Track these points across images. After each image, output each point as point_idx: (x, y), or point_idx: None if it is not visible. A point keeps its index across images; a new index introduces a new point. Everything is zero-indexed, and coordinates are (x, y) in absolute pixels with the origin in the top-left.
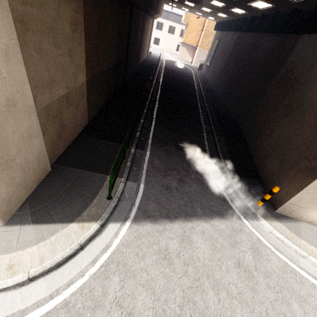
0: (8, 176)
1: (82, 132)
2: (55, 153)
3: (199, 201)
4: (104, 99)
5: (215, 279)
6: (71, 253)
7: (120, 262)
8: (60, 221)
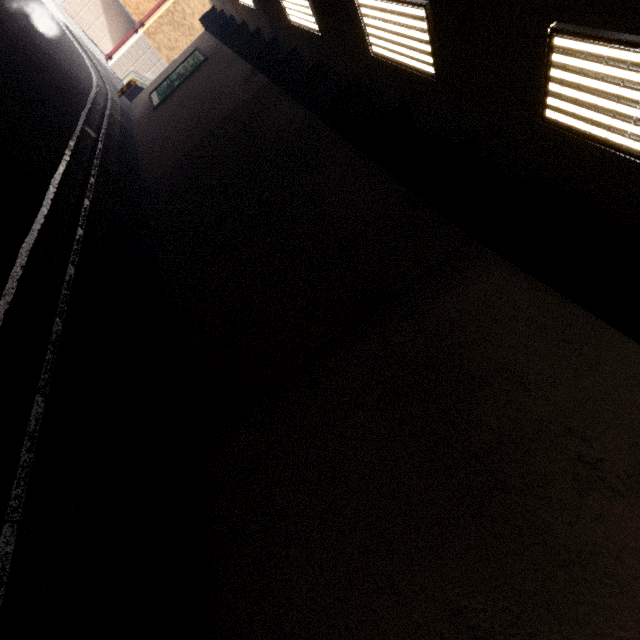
0: None
1: None
2: None
3: None
4: None
5: None
6: None
7: None
8: None
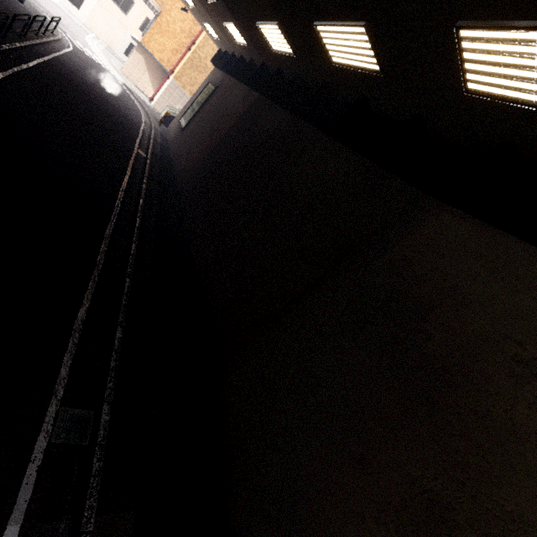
0: None
1: None
2: None
3: None
4: None
5: None
6: None
7: None
8: None
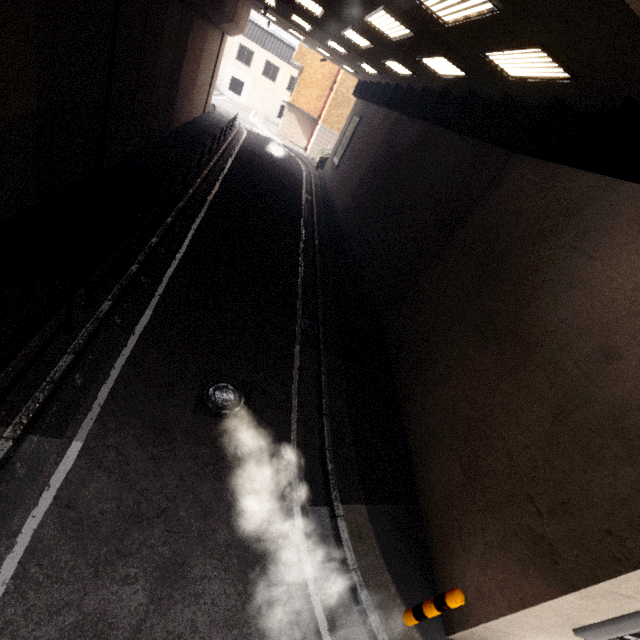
0: None
1: None
2: None
3: None
4: None
5: None
6: None
7: None
8: None
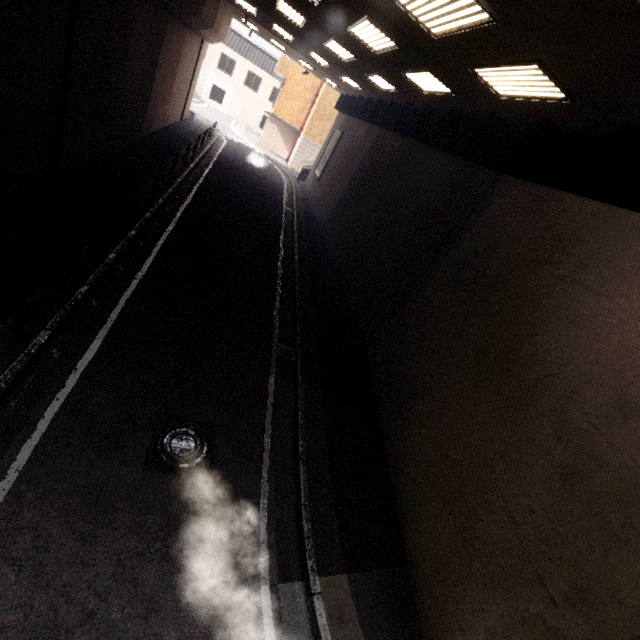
0: None
1: None
2: None
3: None
4: None
5: None
6: None
7: None
8: None
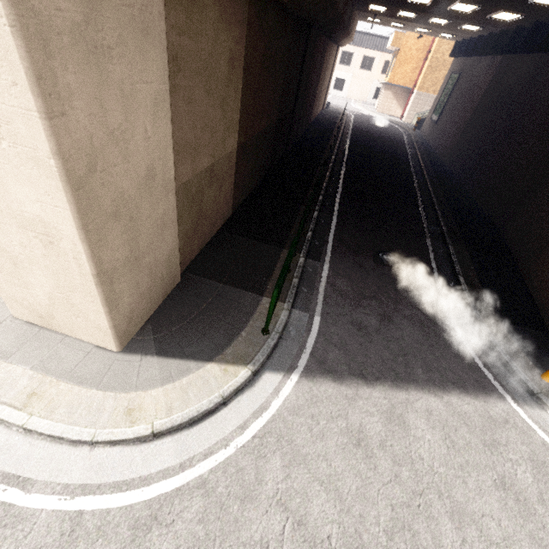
0: (134, 279)
1: (223, 227)
2: (187, 255)
3: (420, 357)
4: (256, 178)
5: (454, 500)
6: (210, 407)
7: (283, 437)
8: (194, 357)
